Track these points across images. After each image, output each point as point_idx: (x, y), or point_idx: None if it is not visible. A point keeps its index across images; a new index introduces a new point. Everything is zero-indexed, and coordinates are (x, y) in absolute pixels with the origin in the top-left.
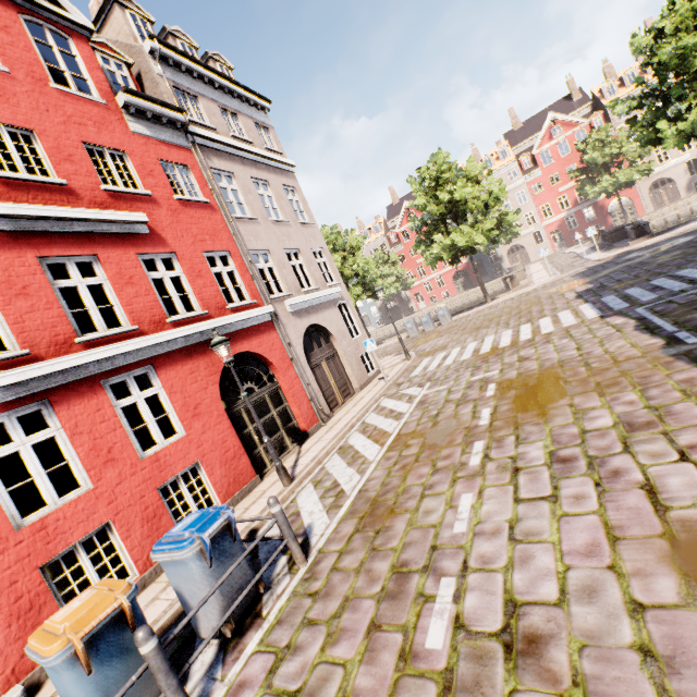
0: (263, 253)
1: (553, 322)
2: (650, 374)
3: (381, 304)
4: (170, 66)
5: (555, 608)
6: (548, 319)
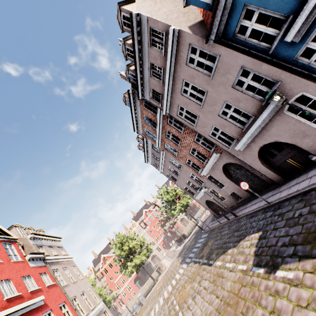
0: (74, 297)
1: (179, 274)
2: (199, 271)
3: None
4: (34, 239)
5: (201, 312)
6: (177, 274)
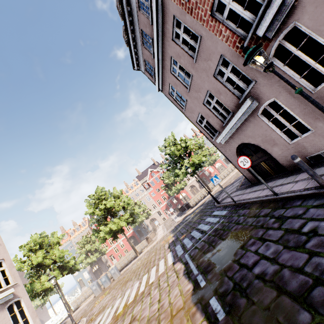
0: None
1: (156, 271)
2: None
3: (90, 268)
4: None
5: None
6: (155, 268)
